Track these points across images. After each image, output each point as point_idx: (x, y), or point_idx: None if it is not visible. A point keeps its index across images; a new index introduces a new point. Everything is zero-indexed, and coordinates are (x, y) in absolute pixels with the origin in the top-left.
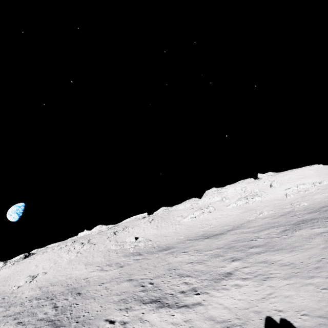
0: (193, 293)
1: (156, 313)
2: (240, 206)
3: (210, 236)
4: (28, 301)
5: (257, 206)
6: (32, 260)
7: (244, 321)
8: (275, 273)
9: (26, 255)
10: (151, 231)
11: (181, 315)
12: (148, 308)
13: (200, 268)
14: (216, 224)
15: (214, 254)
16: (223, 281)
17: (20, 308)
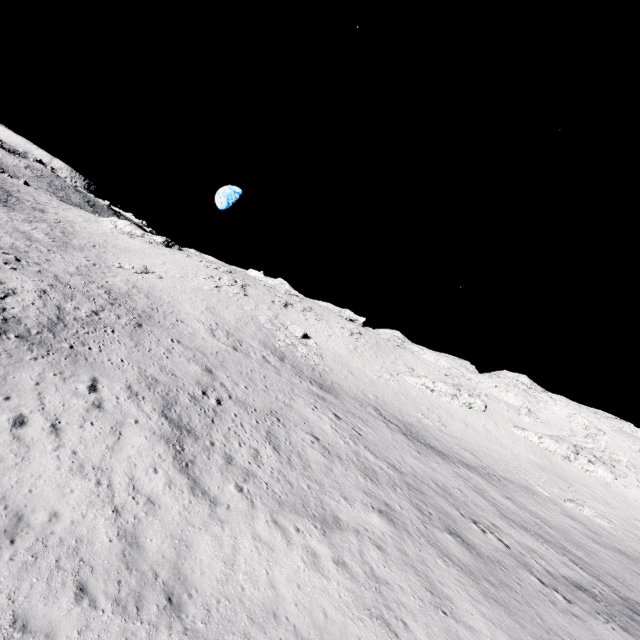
0: (237, 479)
1: (147, 440)
2: (544, 451)
3: (417, 438)
4: (100, 285)
5: (584, 483)
6: (169, 253)
7: (204, 634)
8: (417, 638)
9: (170, 245)
10: (338, 348)
11: (163, 484)
12: (153, 424)
13: (313, 459)
14: (456, 432)
15: (369, 468)
16: (306, 520)
17: (80, 283)
